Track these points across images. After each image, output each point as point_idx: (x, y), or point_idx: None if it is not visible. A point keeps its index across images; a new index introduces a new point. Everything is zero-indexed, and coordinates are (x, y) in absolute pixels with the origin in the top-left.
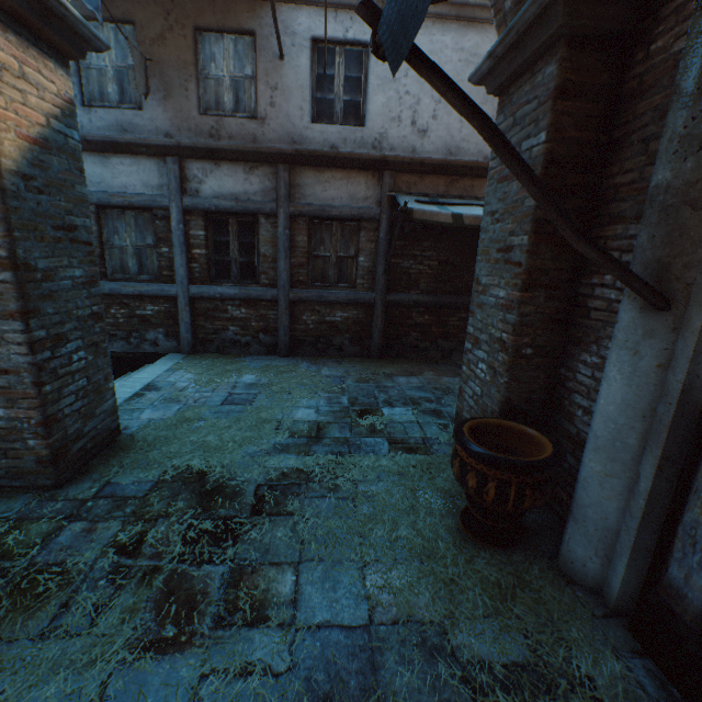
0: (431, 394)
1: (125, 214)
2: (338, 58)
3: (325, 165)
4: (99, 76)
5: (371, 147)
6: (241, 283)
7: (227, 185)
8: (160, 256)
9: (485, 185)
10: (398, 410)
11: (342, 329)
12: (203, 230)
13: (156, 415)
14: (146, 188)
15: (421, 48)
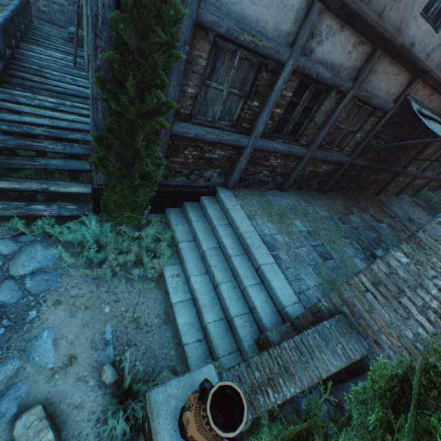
0: (374, 234)
1: (236, 52)
2: None
3: (399, 60)
4: None
5: (426, 53)
6: (286, 139)
7: (334, 53)
8: (248, 108)
9: (438, 101)
10: (380, 253)
11: (319, 176)
12: (292, 92)
13: (312, 280)
14: (274, 29)
15: None
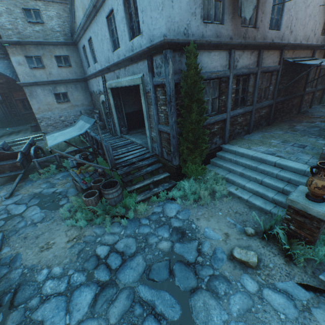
0: (317, 128)
1: (210, 82)
2: None
3: (271, 48)
4: (207, 3)
5: (280, 40)
6: (240, 107)
7: (244, 62)
8: (221, 101)
9: (298, 53)
10: None
11: (263, 117)
12: (235, 85)
13: (306, 157)
14: (221, 67)
15: None
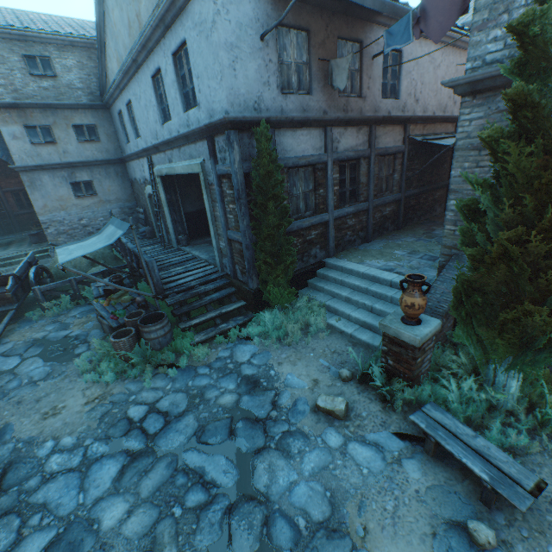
0: None
1: (299, 171)
2: (389, 59)
3: (388, 123)
4: (287, 69)
5: (401, 111)
6: (349, 203)
7: (349, 142)
8: (319, 196)
9: (432, 127)
10: None
11: (388, 218)
12: (338, 174)
13: (434, 272)
14: (313, 150)
15: (418, 54)
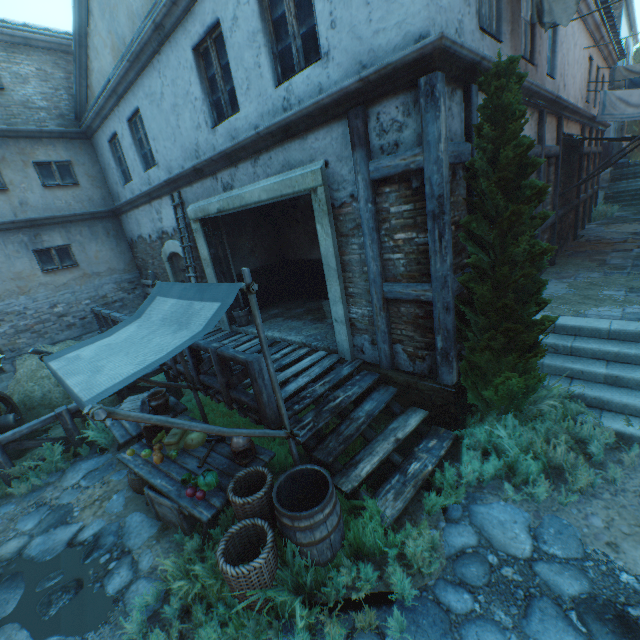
0: None
1: None
2: None
3: (551, 111)
4: None
5: None
6: None
7: (525, 132)
8: None
9: (570, 127)
10: None
11: None
12: None
13: None
14: None
15: None
